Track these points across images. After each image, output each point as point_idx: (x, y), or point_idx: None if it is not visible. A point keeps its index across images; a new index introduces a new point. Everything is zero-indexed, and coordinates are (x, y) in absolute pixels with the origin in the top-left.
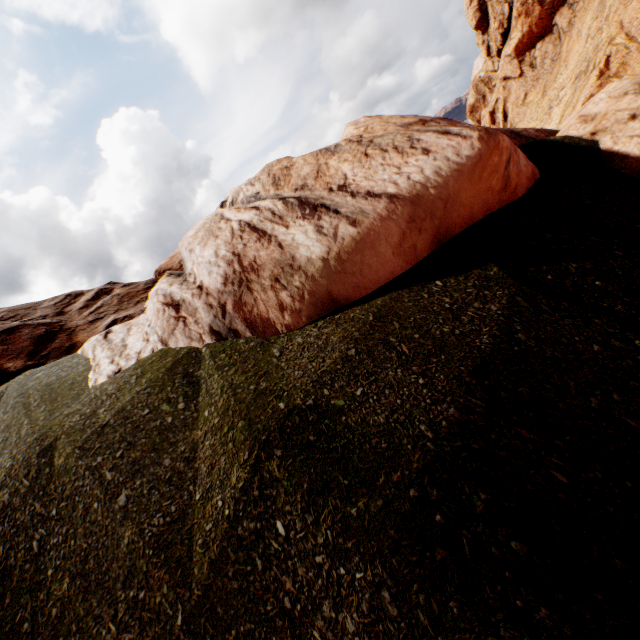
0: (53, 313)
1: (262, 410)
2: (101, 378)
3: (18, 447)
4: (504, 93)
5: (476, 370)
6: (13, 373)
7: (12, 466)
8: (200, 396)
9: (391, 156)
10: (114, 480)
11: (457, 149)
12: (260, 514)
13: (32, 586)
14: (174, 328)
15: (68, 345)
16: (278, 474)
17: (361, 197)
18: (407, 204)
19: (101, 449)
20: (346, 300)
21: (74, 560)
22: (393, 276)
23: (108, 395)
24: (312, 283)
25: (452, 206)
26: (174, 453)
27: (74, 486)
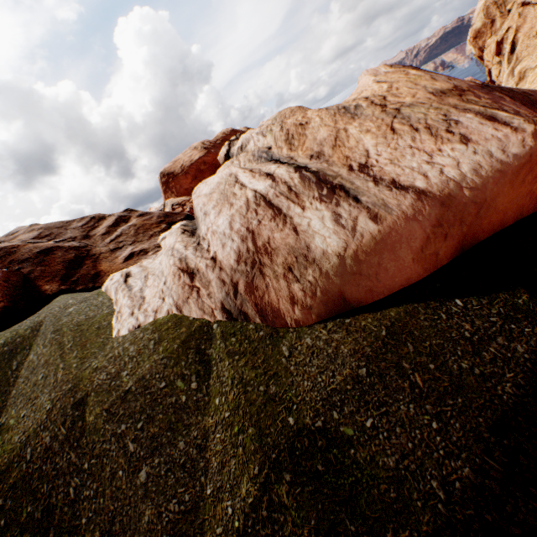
0: (80, 236)
1: (272, 420)
2: (123, 330)
3: (56, 391)
4: (518, 21)
5: (496, 425)
6: (50, 296)
7: (52, 410)
8: (211, 379)
9: (422, 138)
10: (136, 453)
11: (504, 143)
12: (267, 536)
13: (70, 528)
14: (188, 296)
15: (93, 273)
16: (286, 501)
17: (385, 186)
18: (436, 204)
19: (124, 416)
20: (357, 303)
21: (103, 517)
22: (408, 283)
23: (130, 357)
24: (325, 280)
25: (485, 212)
26: (188, 437)
27: (102, 447)
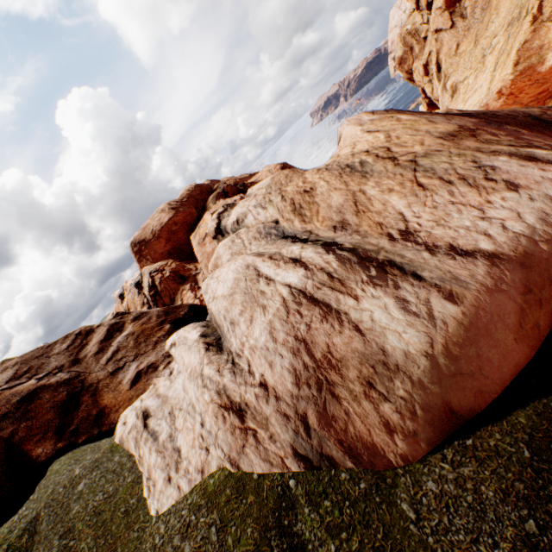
0: (68, 362)
1: None
2: (163, 512)
3: None
4: (436, 45)
5: None
6: (45, 463)
7: None
8: None
9: (461, 190)
10: None
11: None
12: None
13: None
14: (243, 444)
15: (95, 412)
16: None
17: (444, 254)
18: (515, 267)
19: None
20: (469, 411)
21: None
22: (518, 368)
23: None
24: (421, 392)
25: None
26: None
27: None
